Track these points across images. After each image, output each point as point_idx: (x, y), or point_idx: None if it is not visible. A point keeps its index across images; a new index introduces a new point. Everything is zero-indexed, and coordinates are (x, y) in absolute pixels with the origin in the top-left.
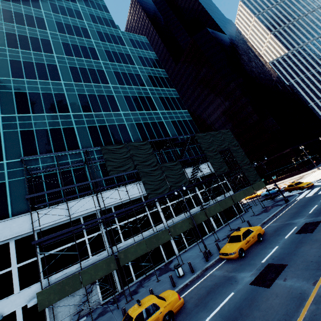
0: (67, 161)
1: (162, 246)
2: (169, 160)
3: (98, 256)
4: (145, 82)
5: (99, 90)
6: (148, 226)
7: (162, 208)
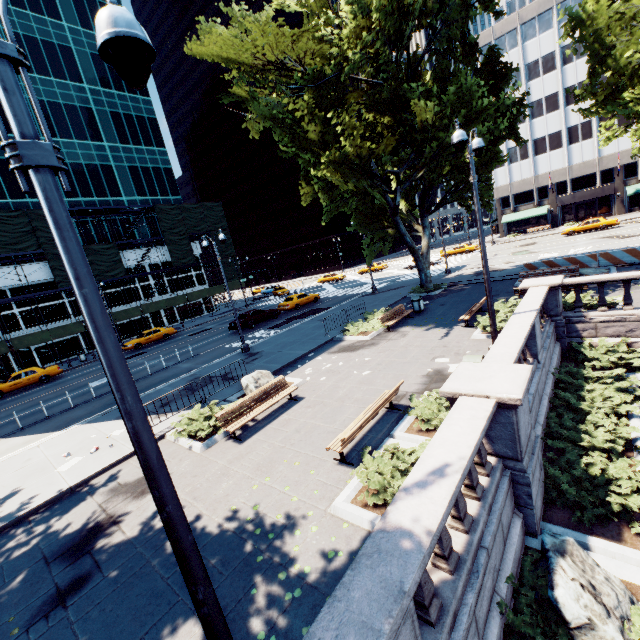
0: None
1: (83, 338)
2: (112, 233)
3: None
4: (82, 72)
5: None
6: (64, 315)
7: None
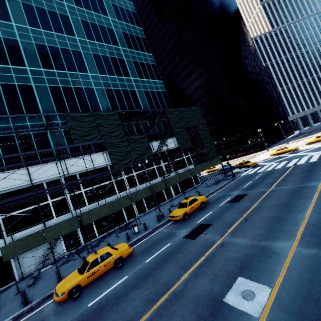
0: (25, 124)
1: (124, 209)
2: (138, 132)
3: (63, 217)
4: (118, 40)
5: (62, 42)
6: (112, 192)
7: (127, 177)
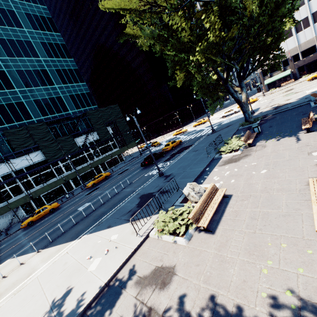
0: None
1: (64, 186)
2: (68, 130)
3: (19, 196)
4: (38, 52)
5: None
6: (53, 176)
7: (63, 164)
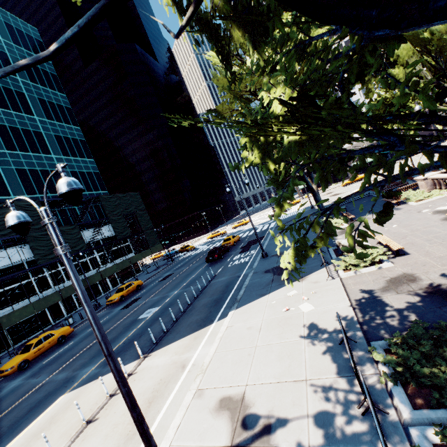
0: None
1: (49, 311)
2: (64, 220)
3: None
4: (33, 108)
5: None
6: (31, 293)
7: (51, 273)
